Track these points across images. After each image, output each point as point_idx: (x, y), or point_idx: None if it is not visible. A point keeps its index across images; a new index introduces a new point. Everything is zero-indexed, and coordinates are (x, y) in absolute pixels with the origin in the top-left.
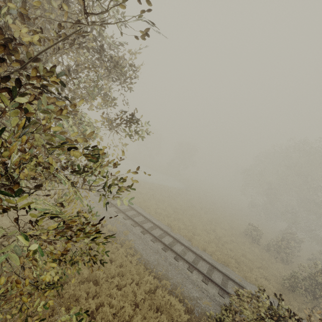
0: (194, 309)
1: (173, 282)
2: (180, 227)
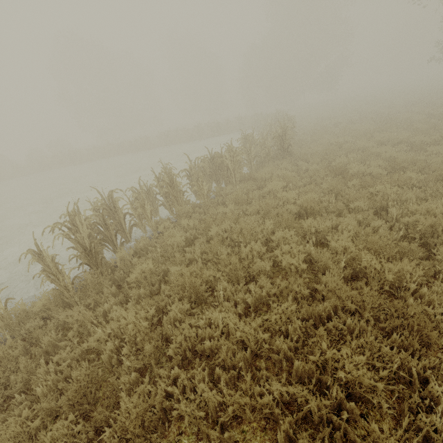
0: None
1: None
2: None
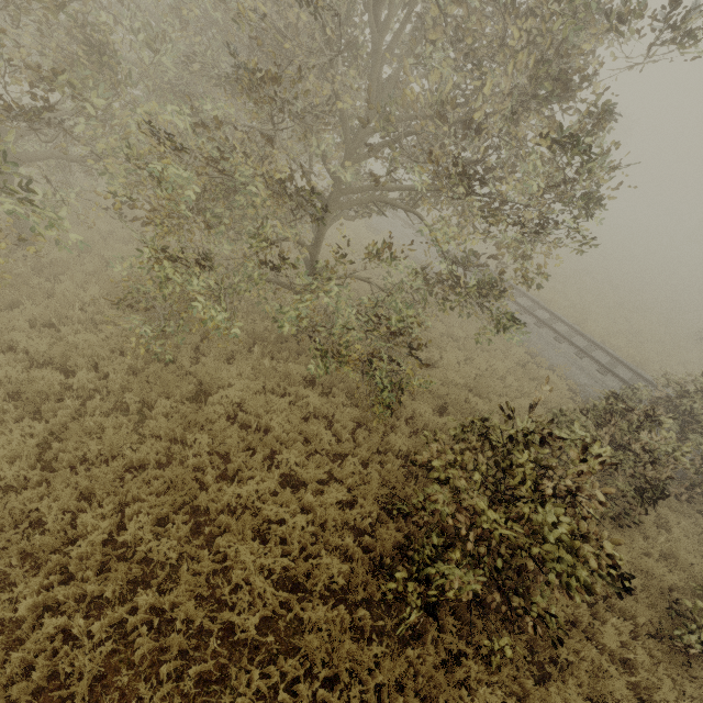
0: (580, 393)
1: (551, 362)
2: (560, 304)
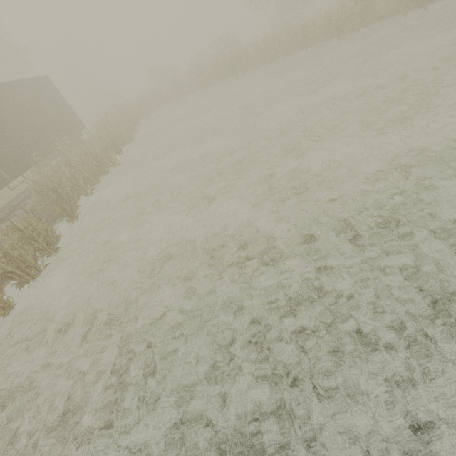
0: None
1: None
2: None
